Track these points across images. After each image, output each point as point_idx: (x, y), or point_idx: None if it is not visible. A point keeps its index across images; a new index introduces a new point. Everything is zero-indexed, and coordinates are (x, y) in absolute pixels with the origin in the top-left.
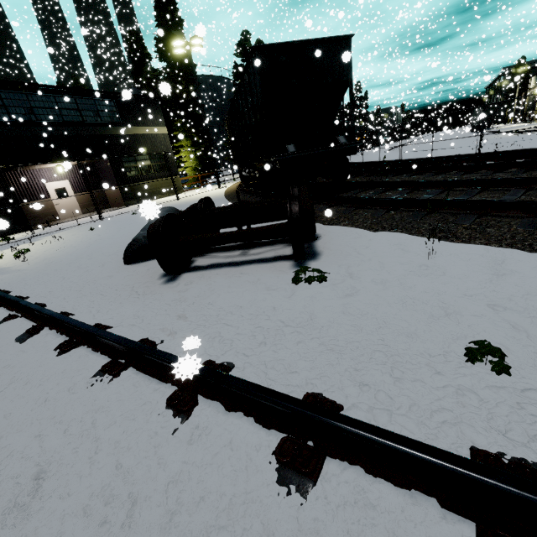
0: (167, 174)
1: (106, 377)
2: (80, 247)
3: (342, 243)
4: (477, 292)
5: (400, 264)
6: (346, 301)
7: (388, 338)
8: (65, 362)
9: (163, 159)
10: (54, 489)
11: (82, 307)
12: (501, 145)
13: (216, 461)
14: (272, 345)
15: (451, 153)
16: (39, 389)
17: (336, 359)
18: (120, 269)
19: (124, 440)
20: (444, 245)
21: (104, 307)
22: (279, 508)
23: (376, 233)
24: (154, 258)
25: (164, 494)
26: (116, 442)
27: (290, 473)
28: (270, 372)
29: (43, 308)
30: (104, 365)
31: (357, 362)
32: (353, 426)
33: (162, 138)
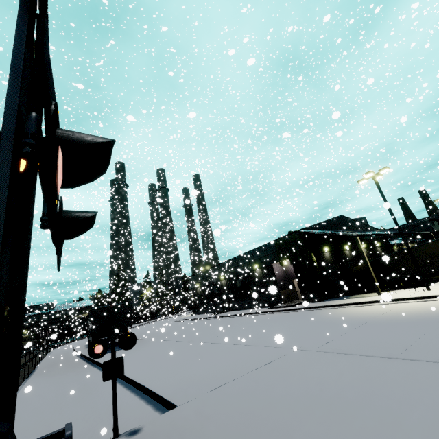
0: None
1: None
2: None
3: None
4: None
5: None
6: None
7: None
8: None
9: None
10: None
11: None
12: None
13: None
14: None
15: None
16: None
17: None
18: None
19: None
20: None
21: None
22: None
23: None
24: None
25: None
26: None
27: None
28: None
29: None
30: None
31: None
32: None
33: None
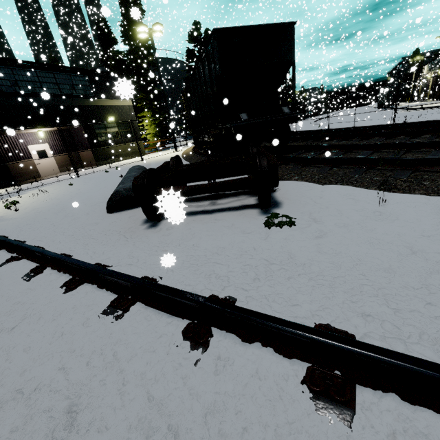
0: (132, 140)
1: (116, 312)
2: (63, 199)
3: (298, 194)
4: (432, 233)
5: (355, 211)
6: (317, 242)
7: (368, 273)
8: (74, 299)
9: (128, 126)
10: (90, 422)
11: (78, 249)
12: (407, 118)
13: (246, 390)
14: (264, 280)
15: (368, 124)
16: (53, 324)
17: (330, 292)
18: (104, 217)
19: (149, 372)
20: (388, 195)
21: (99, 249)
22: (326, 438)
23: (325, 186)
24: (133, 208)
25: (203, 426)
26: (141, 374)
27: (327, 402)
28: (273, 305)
29: (44, 250)
30: (113, 300)
31: (350, 294)
32: (388, 356)
33: (127, 109)
